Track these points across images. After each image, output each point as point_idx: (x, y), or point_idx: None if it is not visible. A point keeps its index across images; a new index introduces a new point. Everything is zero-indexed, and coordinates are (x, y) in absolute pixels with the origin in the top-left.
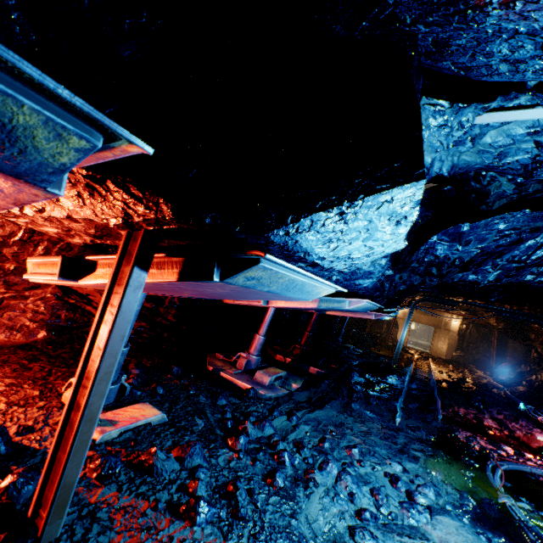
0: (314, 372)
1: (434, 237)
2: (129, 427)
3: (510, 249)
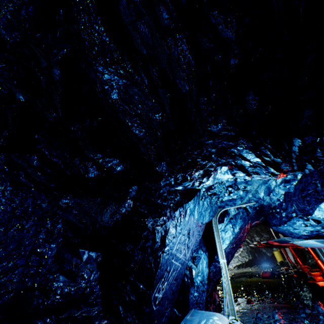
0: None
1: None
2: None
3: None
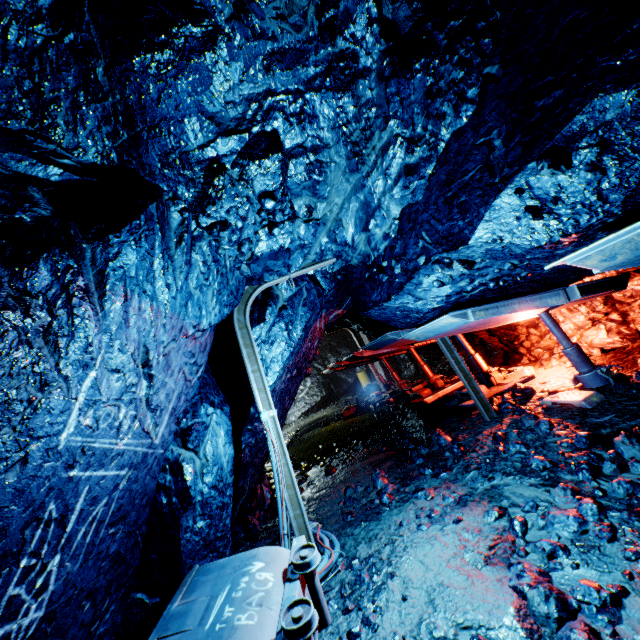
0: None
1: None
2: (555, 401)
3: None
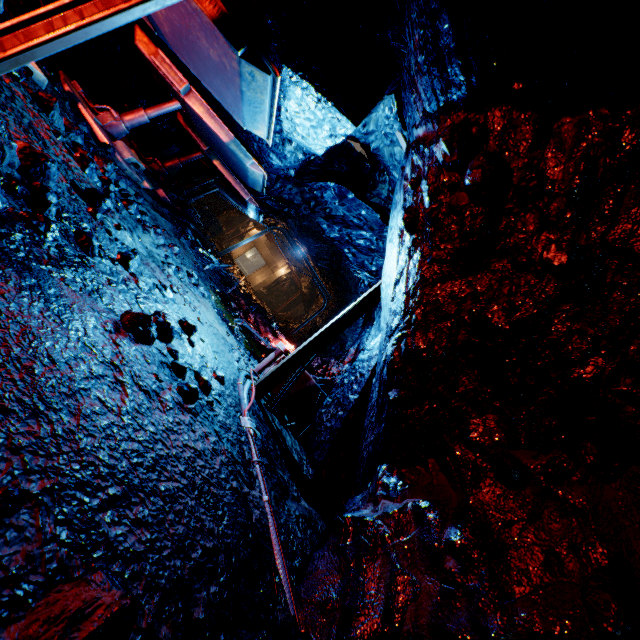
0: (161, 195)
1: (333, 184)
2: None
3: (354, 228)
